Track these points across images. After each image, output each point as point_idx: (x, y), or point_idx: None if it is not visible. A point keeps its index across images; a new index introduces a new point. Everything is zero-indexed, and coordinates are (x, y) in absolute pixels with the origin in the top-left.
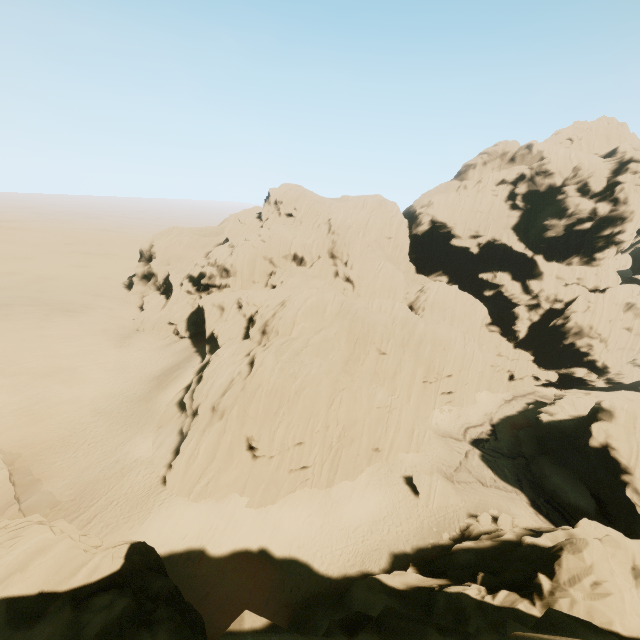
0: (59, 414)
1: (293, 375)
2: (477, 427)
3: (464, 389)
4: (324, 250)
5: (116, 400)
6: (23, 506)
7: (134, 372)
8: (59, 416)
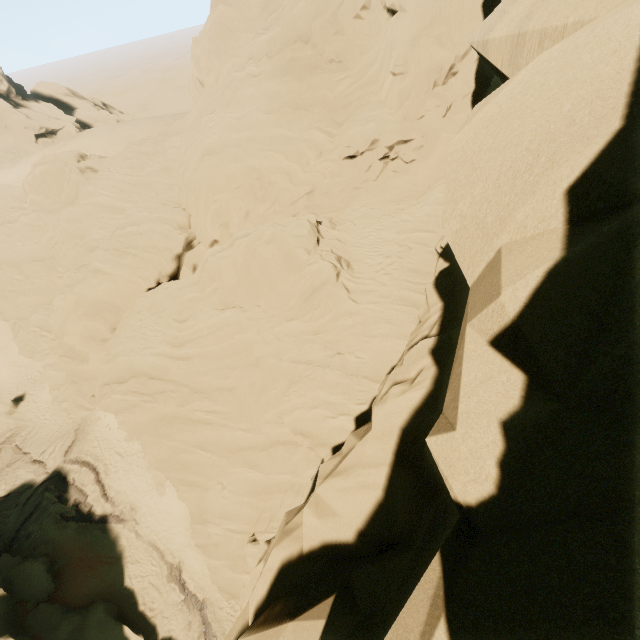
0: None
1: None
2: (98, 486)
3: None
4: None
5: None
6: None
7: None
8: None
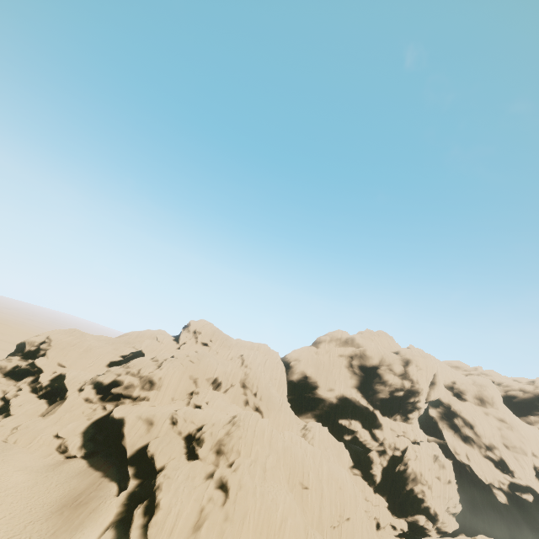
0: None
1: (274, 501)
2: None
3: (355, 537)
4: (237, 379)
5: None
6: None
7: (18, 503)
8: None
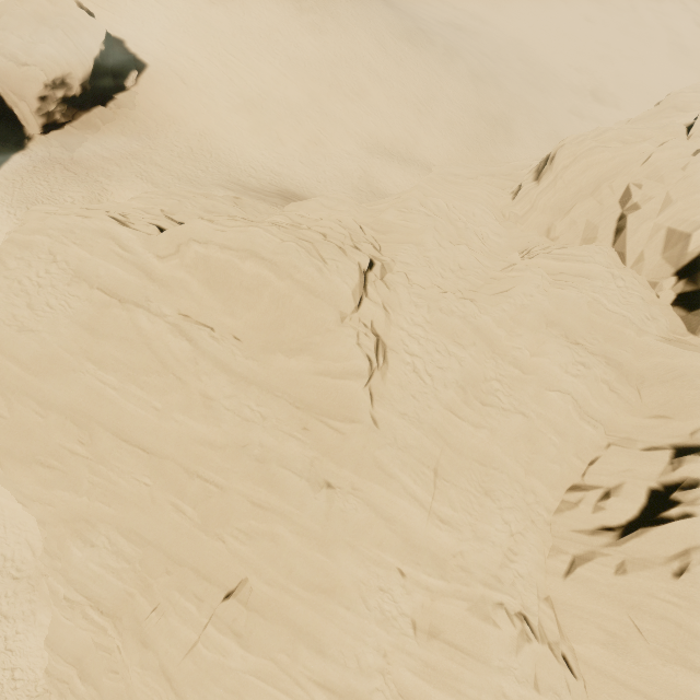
0: (201, 122)
1: None
2: None
3: None
4: None
5: (238, 163)
6: (67, 128)
7: (306, 172)
8: (198, 122)
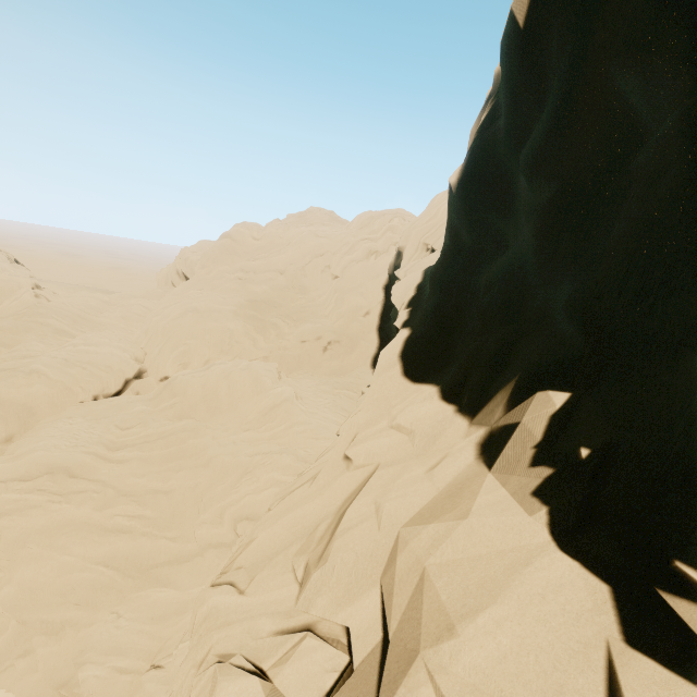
0: None
1: None
2: None
3: None
4: None
5: None
6: None
7: None
8: None
